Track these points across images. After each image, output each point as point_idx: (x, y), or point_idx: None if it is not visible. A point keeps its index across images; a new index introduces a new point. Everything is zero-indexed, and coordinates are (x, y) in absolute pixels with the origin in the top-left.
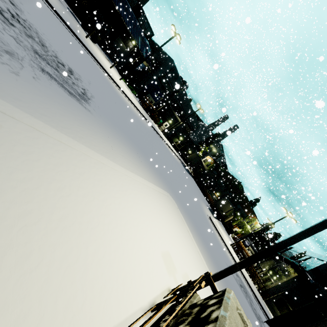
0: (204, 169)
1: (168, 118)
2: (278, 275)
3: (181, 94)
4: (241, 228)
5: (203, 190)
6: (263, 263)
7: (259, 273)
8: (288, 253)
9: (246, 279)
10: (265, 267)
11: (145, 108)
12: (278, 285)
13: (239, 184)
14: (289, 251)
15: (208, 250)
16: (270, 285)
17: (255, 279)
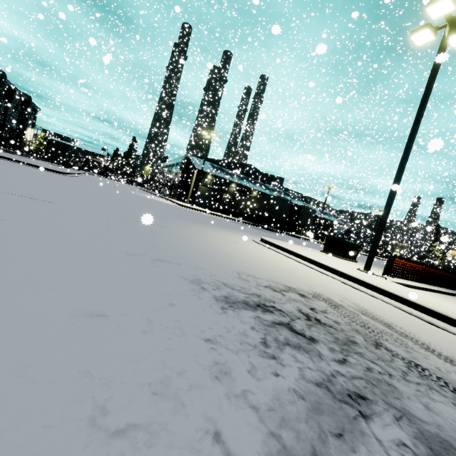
0: None
1: (392, 249)
2: None
3: None
4: None
5: None
6: None
7: None
8: None
9: None
10: None
11: (382, 256)
12: None
13: None
14: None
15: None
16: None
17: None
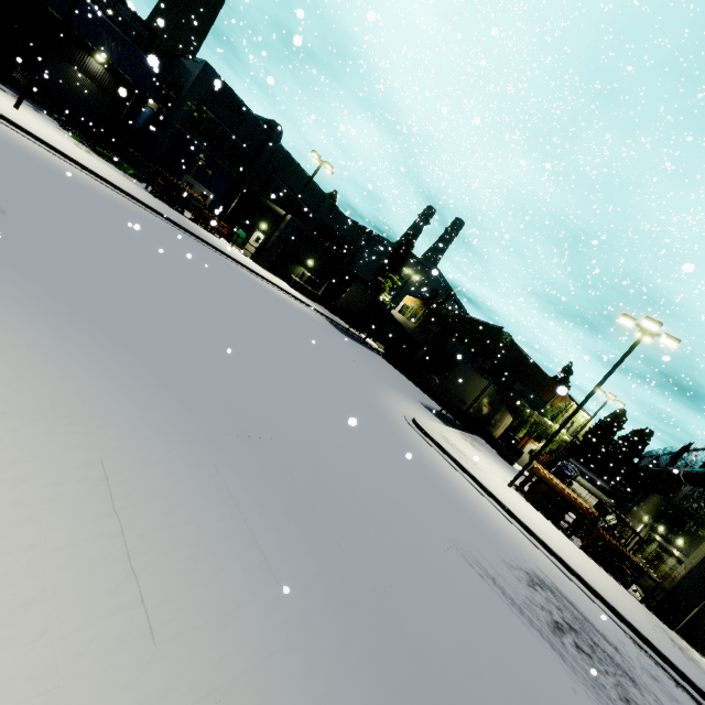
0: (395, 322)
1: (258, 222)
2: (685, 529)
3: (274, 158)
4: (542, 438)
5: (419, 381)
6: (634, 511)
7: (627, 544)
8: (688, 460)
9: (584, 583)
10: (643, 521)
11: (159, 192)
12: (703, 564)
13: (500, 334)
14: (688, 456)
15: (279, 514)
16: (676, 571)
17: (619, 567)
